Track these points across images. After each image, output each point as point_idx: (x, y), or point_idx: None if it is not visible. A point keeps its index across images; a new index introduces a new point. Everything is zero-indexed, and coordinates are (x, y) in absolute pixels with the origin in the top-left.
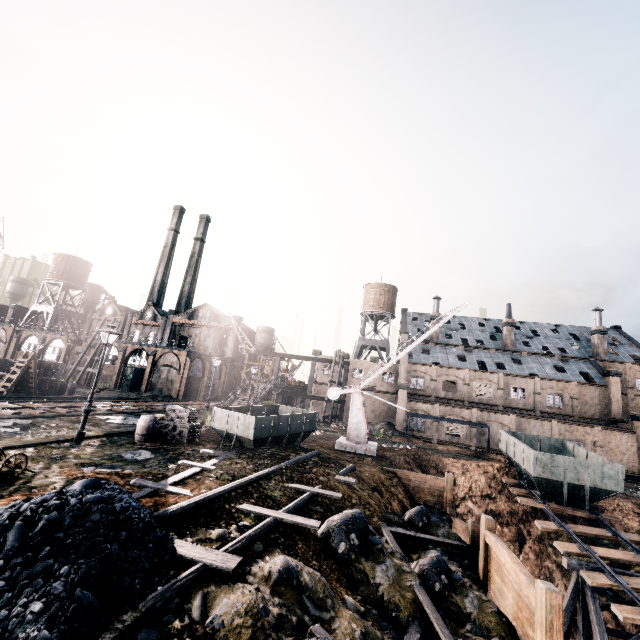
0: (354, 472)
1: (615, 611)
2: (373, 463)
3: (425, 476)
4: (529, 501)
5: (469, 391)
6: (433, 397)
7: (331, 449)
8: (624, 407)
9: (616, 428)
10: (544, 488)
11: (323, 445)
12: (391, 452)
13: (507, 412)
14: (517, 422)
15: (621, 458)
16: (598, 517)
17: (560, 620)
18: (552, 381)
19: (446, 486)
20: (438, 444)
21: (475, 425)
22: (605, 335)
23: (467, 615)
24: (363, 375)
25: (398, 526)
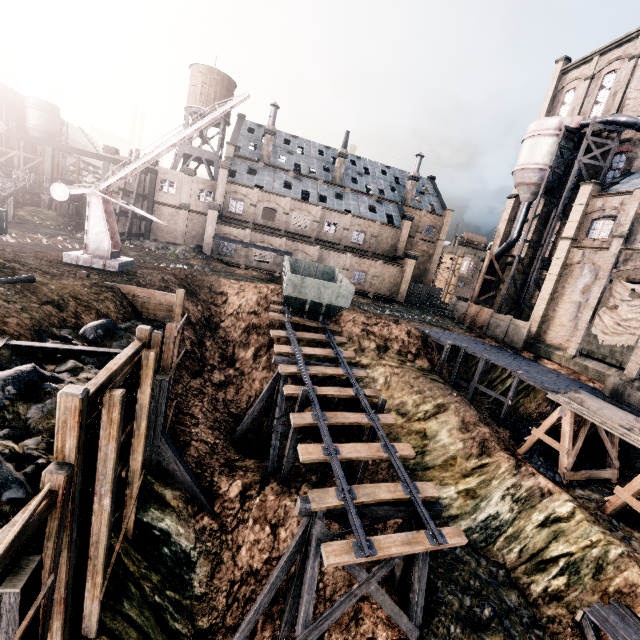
0: (27, 284)
1: (284, 390)
2: (94, 278)
3: (154, 292)
4: (276, 316)
5: (288, 221)
6: (251, 223)
7: (52, 261)
8: (410, 248)
9: (392, 263)
10: (294, 305)
11: (46, 257)
12: (154, 270)
13: (314, 244)
14: (320, 253)
15: (388, 286)
16: (325, 326)
17: (76, 419)
18: (361, 219)
19: (176, 302)
20: (245, 269)
21: (280, 253)
22: (417, 182)
23: (25, 421)
24: (175, 190)
25: (60, 339)
